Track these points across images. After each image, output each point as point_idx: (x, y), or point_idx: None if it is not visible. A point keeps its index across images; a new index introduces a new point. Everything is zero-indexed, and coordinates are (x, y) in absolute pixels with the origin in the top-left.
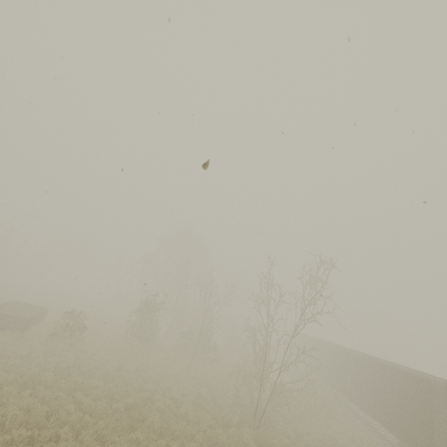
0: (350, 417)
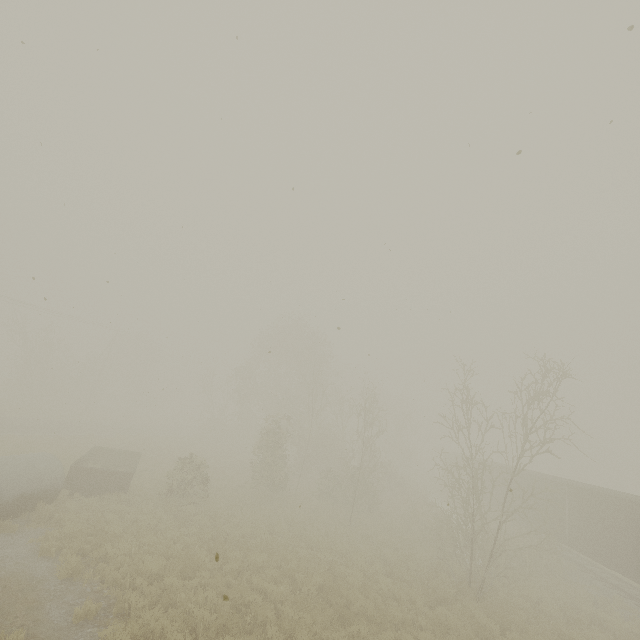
0: (574, 571)
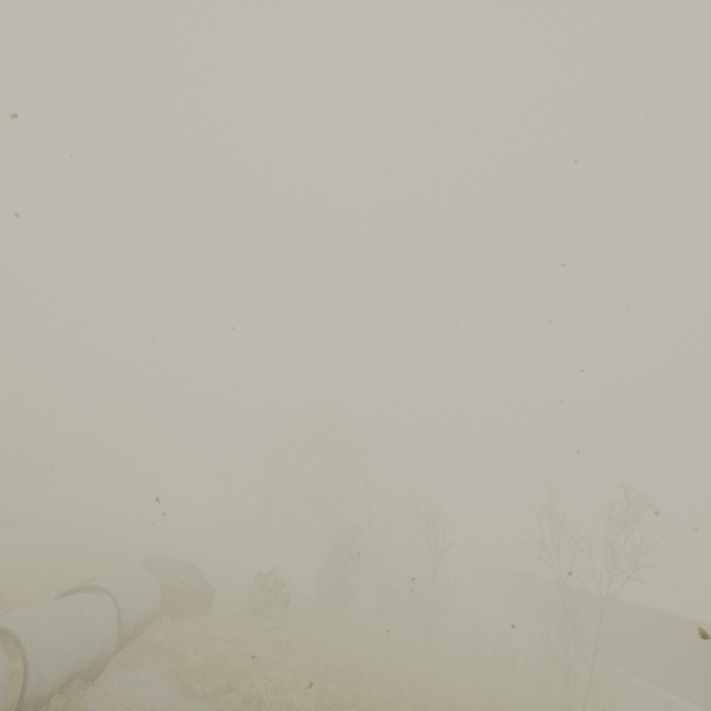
0: (637, 698)
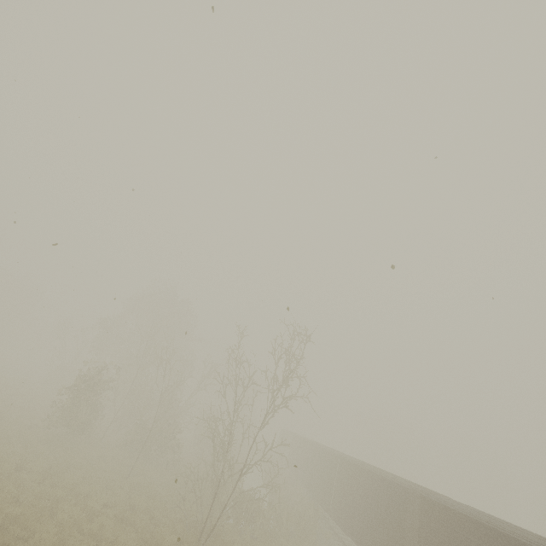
0: (328, 539)
